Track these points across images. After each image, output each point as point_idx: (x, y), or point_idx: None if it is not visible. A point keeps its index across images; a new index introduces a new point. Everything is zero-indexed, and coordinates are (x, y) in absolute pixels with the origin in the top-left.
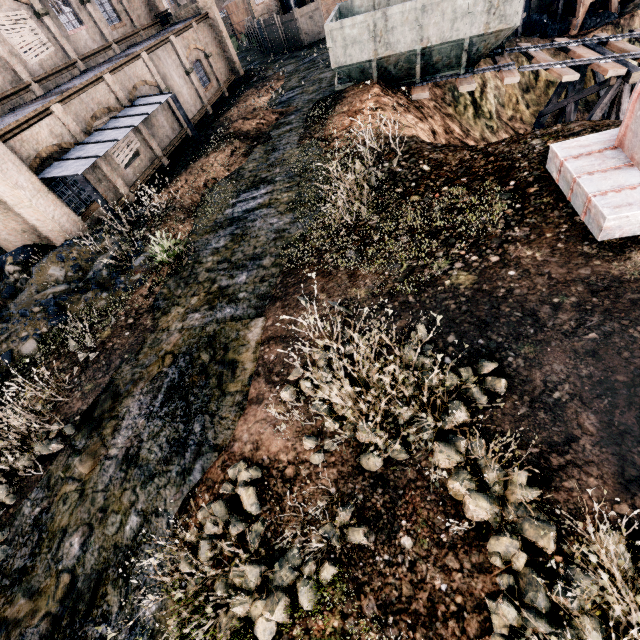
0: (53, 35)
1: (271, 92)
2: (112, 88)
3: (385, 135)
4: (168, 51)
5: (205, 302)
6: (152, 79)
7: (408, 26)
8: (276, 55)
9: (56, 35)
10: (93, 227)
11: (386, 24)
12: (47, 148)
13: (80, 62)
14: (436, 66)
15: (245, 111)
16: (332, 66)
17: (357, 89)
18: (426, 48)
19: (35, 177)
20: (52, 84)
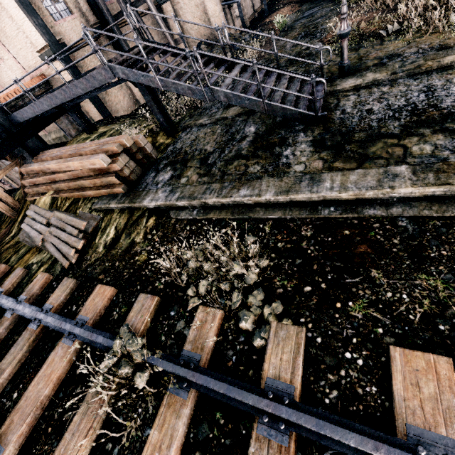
0: None
1: None
2: None
3: None
4: None
5: (304, 28)
6: None
7: None
8: None
9: None
10: None
11: None
12: None
13: None
14: None
15: None
16: None
17: None
18: None
19: (220, 4)
20: None
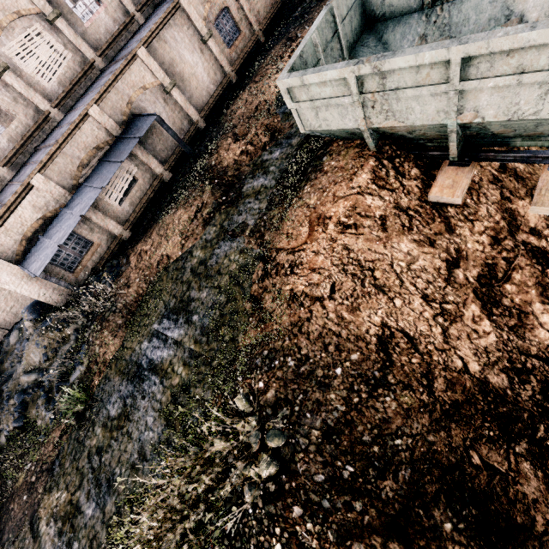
0: (68, 38)
1: None
2: (100, 121)
3: (299, 356)
4: (178, 22)
5: (63, 514)
6: (153, 78)
7: (429, 88)
8: None
9: (71, 38)
10: (87, 278)
11: (383, 82)
12: (32, 226)
13: (99, 59)
14: (502, 134)
15: (248, 108)
16: (301, 129)
17: (342, 159)
18: (471, 122)
19: (17, 267)
20: (72, 100)
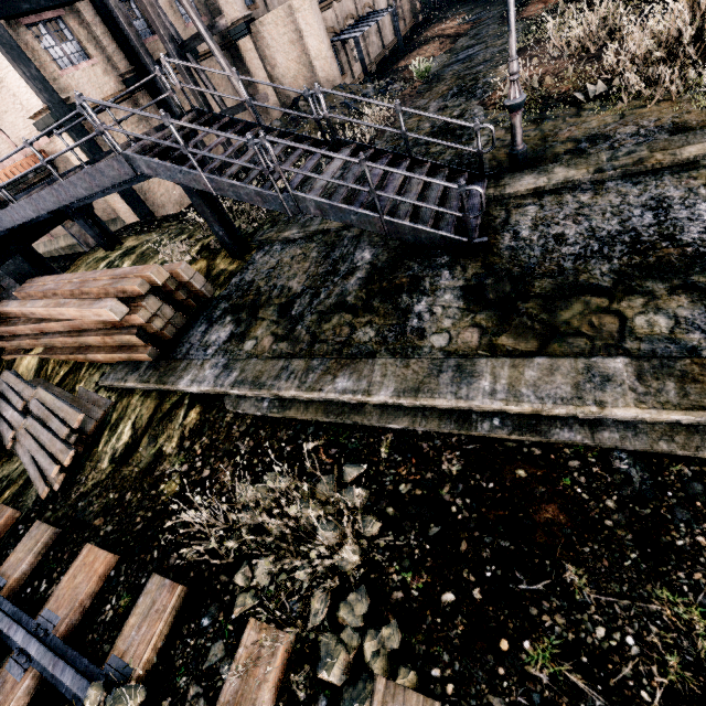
0: None
1: (457, 20)
2: (355, 2)
3: None
4: None
5: (457, 80)
6: (372, 4)
7: None
8: (450, 5)
9: None
10: None
11: None
12: (329, 28)
13: None
14: None
15: (439, 30)
16: None
17: None
18: None
19: (328, 40)
20: None
